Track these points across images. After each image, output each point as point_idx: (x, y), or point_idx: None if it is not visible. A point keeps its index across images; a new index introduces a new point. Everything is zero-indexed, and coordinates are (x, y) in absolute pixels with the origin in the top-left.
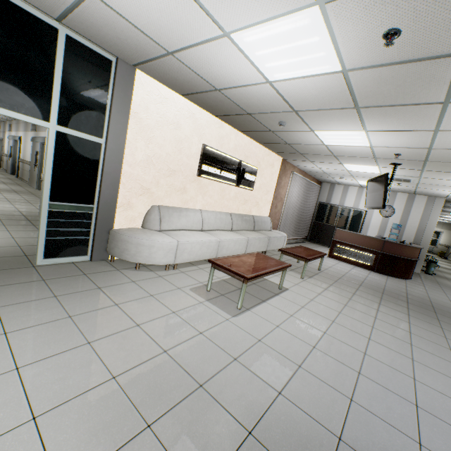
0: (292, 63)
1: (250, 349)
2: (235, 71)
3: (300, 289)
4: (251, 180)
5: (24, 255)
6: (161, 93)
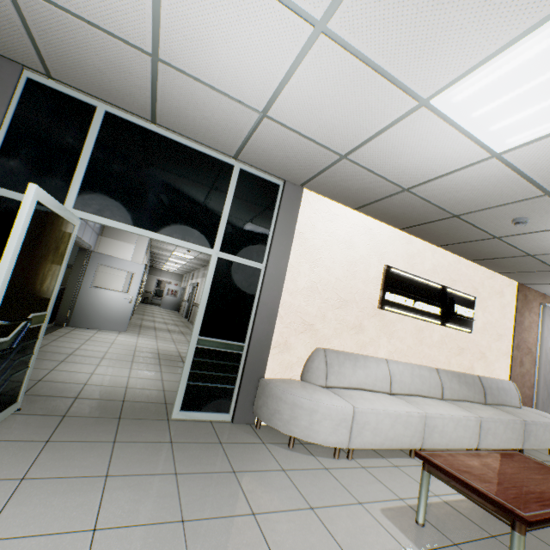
0: (544, 109)
1: None
2: (435, 154)
3: None
4: (465, 315)
5: (164, 402)
6: (330, 209)
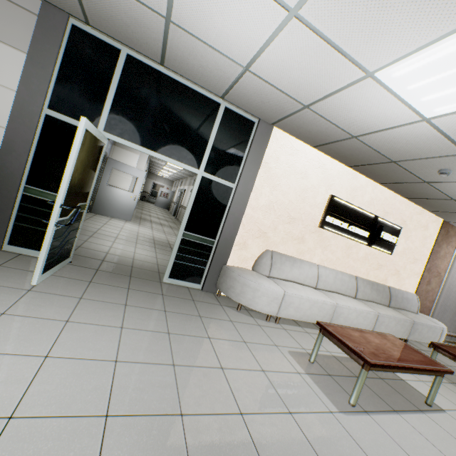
0: None
1: None
2: (378, 113)
3: None
4: (389, 240)
5: (158, 271)
6: (293, 146)
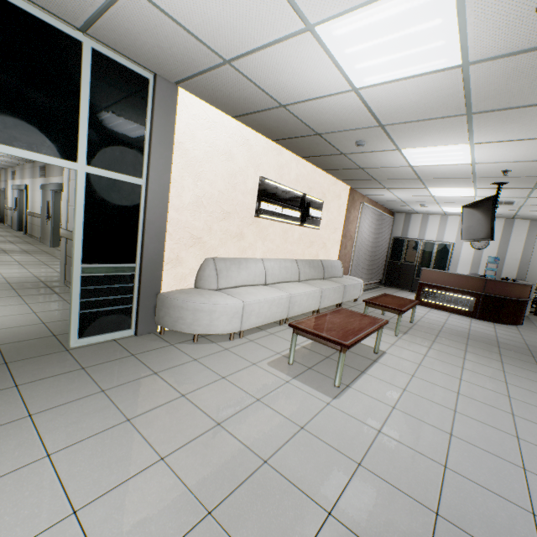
0: (393, 61)
1: (373, 447)
2: (312, 78)
3: (400, 351)
4: (316, 216)
5: (52, 335)
6: (209, 116)
